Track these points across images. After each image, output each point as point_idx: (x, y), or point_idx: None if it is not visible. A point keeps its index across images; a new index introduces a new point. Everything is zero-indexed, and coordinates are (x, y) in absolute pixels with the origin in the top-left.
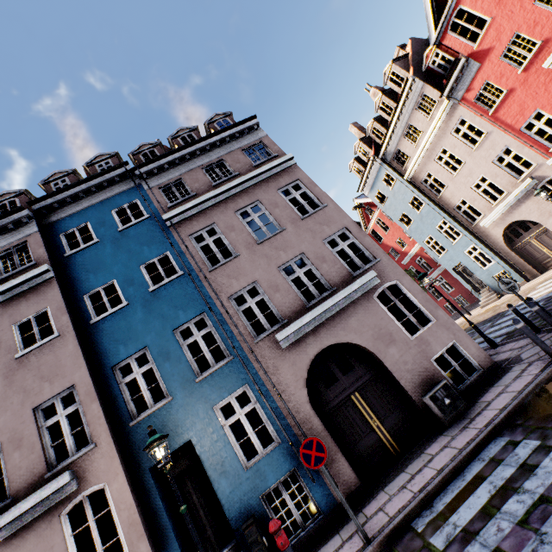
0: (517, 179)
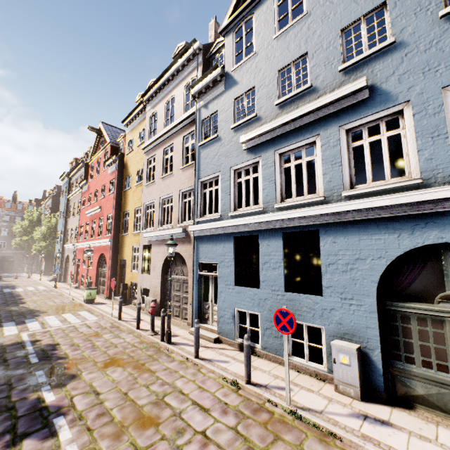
0: (75, 240)
